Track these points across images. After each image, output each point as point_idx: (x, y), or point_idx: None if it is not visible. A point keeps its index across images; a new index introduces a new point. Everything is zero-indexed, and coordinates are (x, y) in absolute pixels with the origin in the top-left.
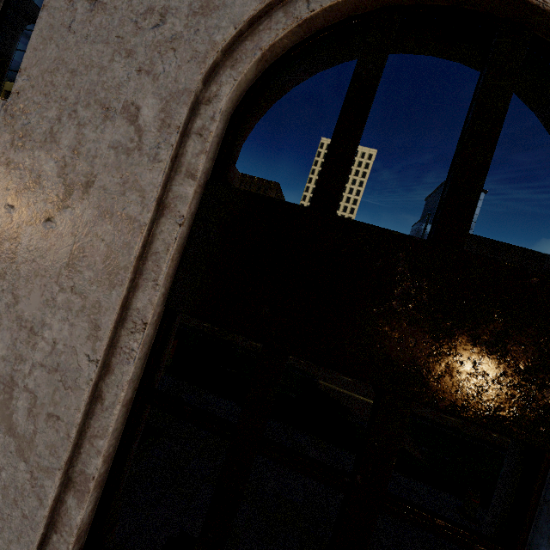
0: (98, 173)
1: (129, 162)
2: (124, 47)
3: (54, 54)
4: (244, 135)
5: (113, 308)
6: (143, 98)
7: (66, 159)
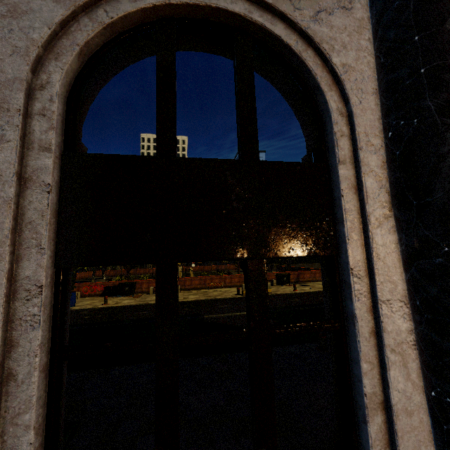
0: None
1: None
2: None
3: None
4: (82, 117)
5: None
6: None
7: None
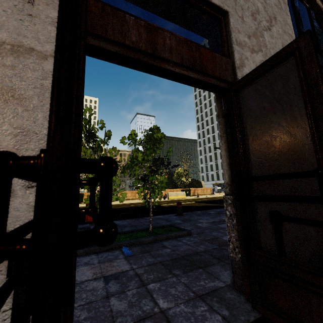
0: (275, 14)
1: (282, 13)
2: None
3: None
4: None
5: None
6: None
7: (264, 4)
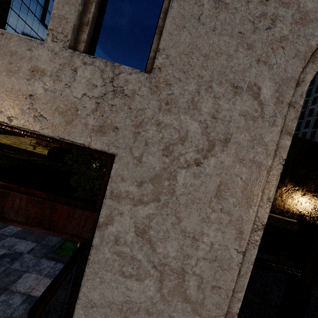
0: (233, 132)
1: (255, 126)
2: (245, 41)
3: (188, 40)
4: None
5: (251, 219)
6: (262, 81)
7: (207, 122)
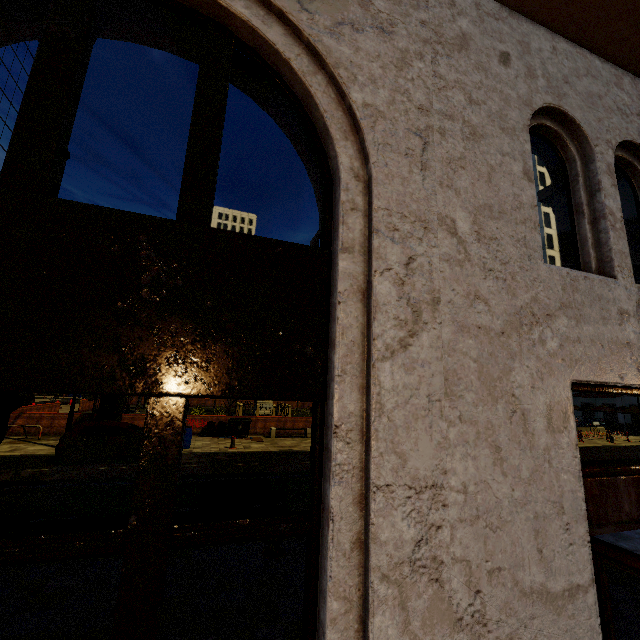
0: None
1: None
2: None
3: None
4: None
5: None
6: None
7: None
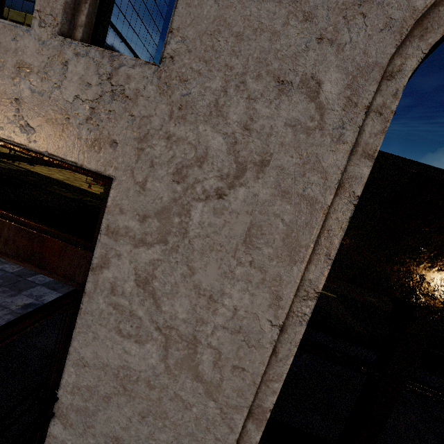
0: (274, 152)
1: (309, 142)
2: (300, 8)
3: (213, 12)
4: None
5: (295, 281)
6: (324, 71)
7: (236, 135)
